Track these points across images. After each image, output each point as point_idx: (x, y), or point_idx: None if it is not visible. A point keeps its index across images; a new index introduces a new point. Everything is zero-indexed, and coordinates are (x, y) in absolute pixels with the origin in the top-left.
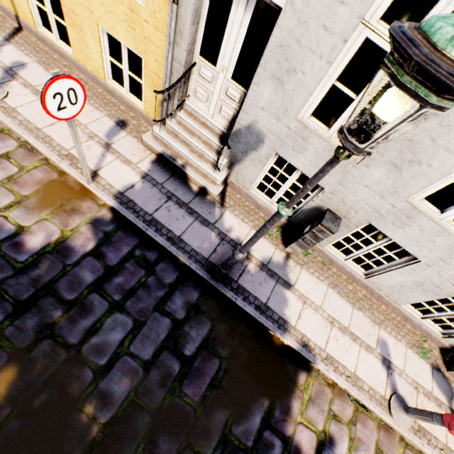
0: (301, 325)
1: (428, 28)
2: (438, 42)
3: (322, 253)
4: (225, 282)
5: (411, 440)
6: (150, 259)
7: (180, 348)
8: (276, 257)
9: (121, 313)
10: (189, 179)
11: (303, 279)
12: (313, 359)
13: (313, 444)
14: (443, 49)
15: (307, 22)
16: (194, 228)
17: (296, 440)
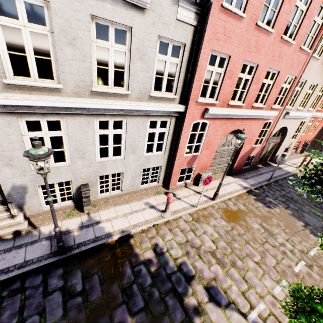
0: (116, 228)
1: (30, 152)
2: (34, 154)
3: (101, 199)
4: (70, 250)
5: (174, 217)
6: (18, 287)
7: (74, 292)
8: (84, 219)
9: (26, 321)
10: (1, 237)
11: (102, 214)
12: (129, 231)
13: (152, 252)
14: (36, 154)
15: (1, 145)
16: (29, 250)
17: (146, 258)
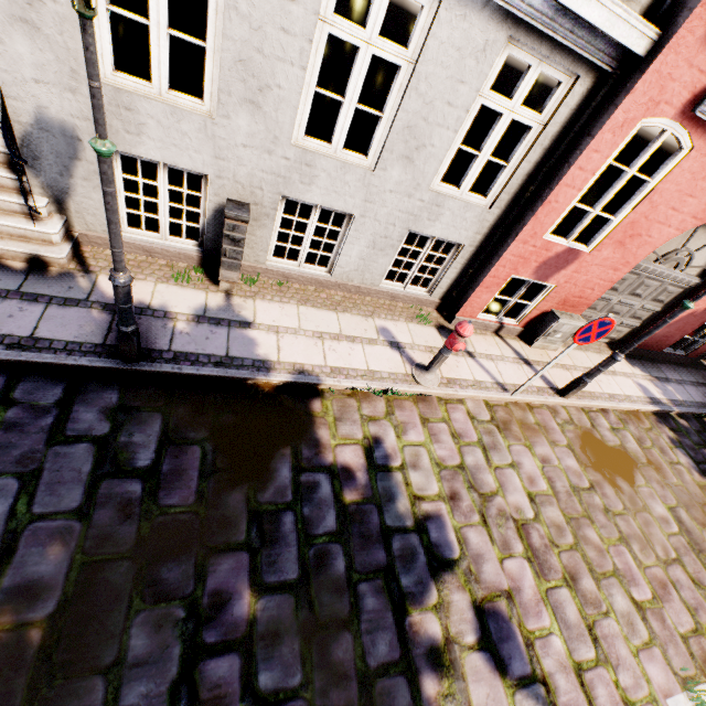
0: (287, 356)
1: None
2: None
3: (270, 273)
4: (153, 358)
5: (446, 394)
6: None
7: (128, 465)
8: (213, 302)
9: None
10: None
11: (262, 310)
12: (318, 379)
13: (360, 455)
14: None
15: None
16: (53, 316)
17: (341, 462)
